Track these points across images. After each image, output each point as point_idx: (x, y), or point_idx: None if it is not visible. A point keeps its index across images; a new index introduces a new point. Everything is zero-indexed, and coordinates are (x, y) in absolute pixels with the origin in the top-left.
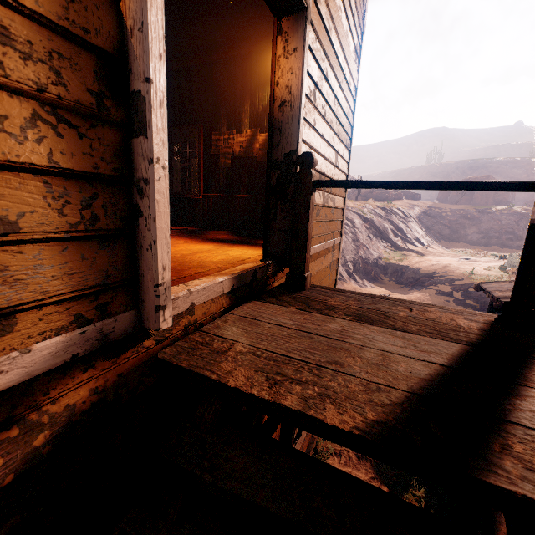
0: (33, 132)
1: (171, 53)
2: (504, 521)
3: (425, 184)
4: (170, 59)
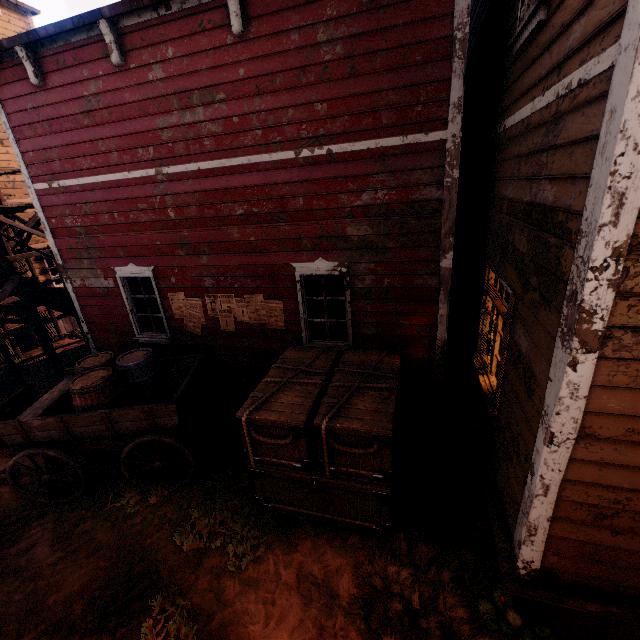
0: None
1: None
2: None
3: (10, 173)
4: None
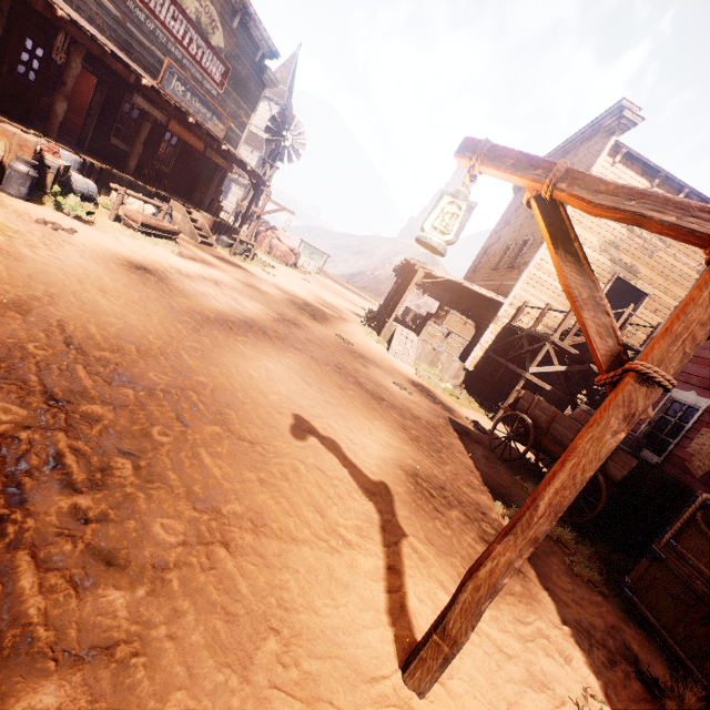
0: None
1: None
2: None
3: (642, 325)
4: None
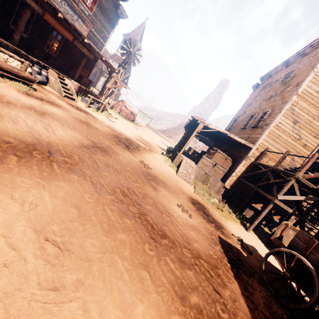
0: (305, 151)
1: None
2: None
3: None
4: None
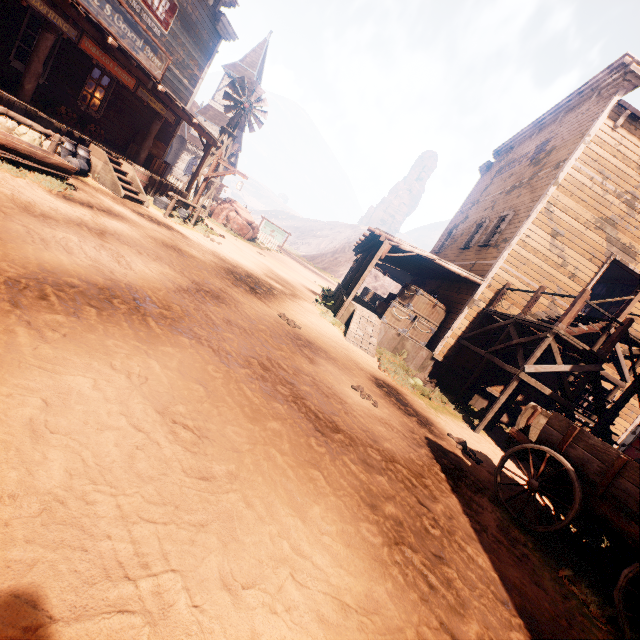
0: (574, 286)
1: (634, 278)
2: (616, 379)
3: None
4: (633, 280)
